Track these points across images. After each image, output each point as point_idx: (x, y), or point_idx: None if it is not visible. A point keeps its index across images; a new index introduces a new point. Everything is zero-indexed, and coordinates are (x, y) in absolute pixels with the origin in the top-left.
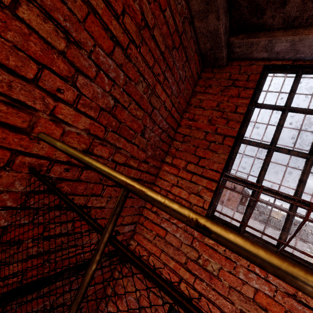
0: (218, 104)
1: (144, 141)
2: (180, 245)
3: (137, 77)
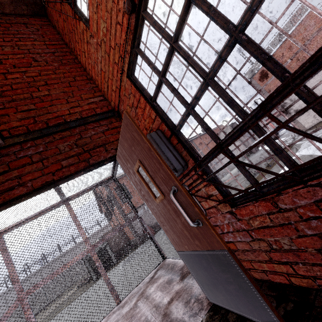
0: (53, 6)
1: (42, 63)
2: (103, 58)
3: (0, 48)
